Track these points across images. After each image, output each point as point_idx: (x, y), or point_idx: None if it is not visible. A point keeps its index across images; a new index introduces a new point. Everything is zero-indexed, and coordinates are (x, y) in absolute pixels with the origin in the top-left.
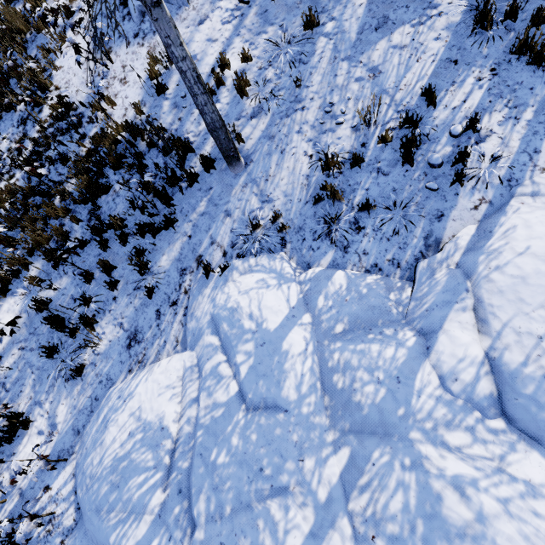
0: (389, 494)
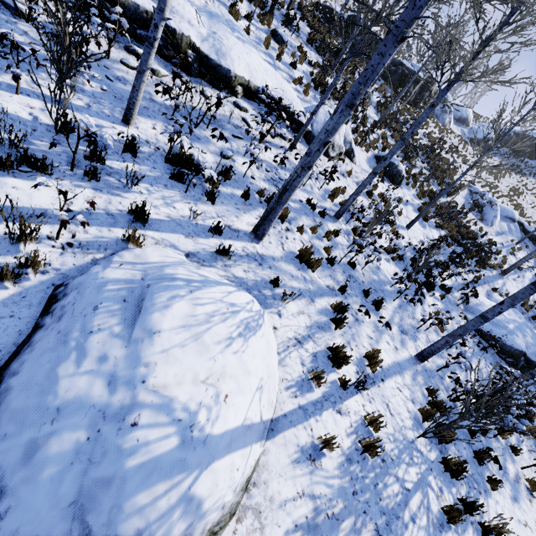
0: None
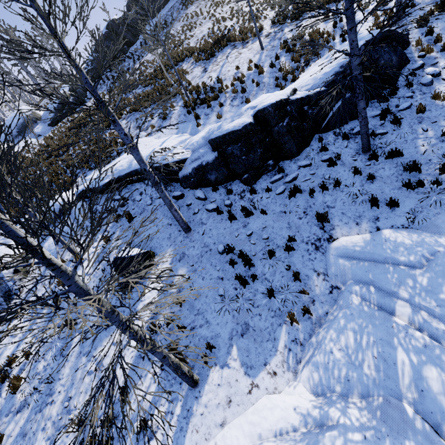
0: None
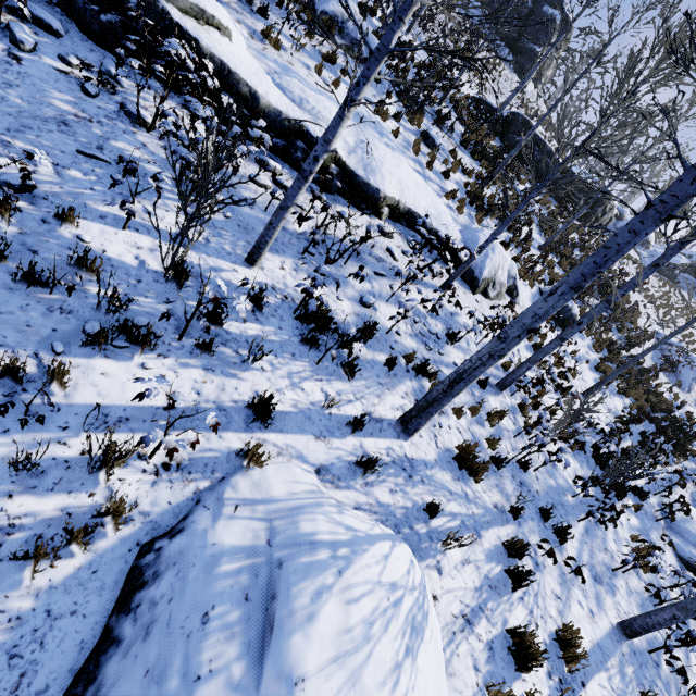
0: None
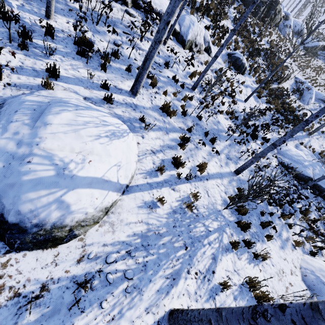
0: None
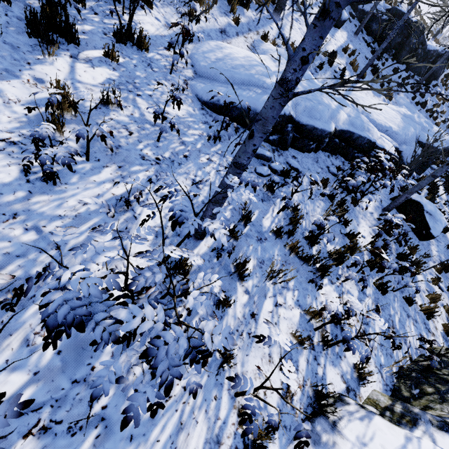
0: (351, 111)
